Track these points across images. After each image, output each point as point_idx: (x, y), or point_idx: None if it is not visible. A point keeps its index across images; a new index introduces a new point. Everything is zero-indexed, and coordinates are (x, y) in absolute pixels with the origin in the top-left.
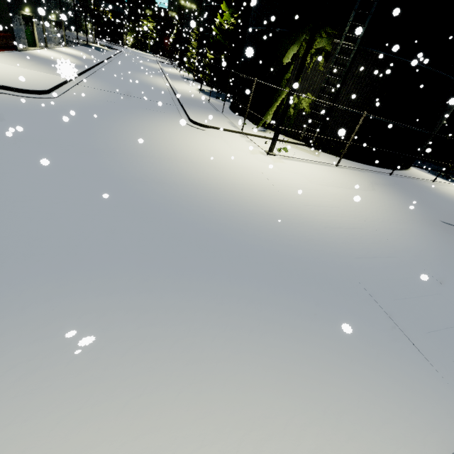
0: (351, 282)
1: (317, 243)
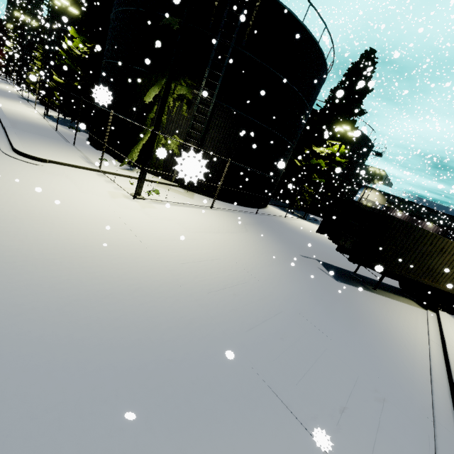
0: (249, 380)
1: (201, 324)
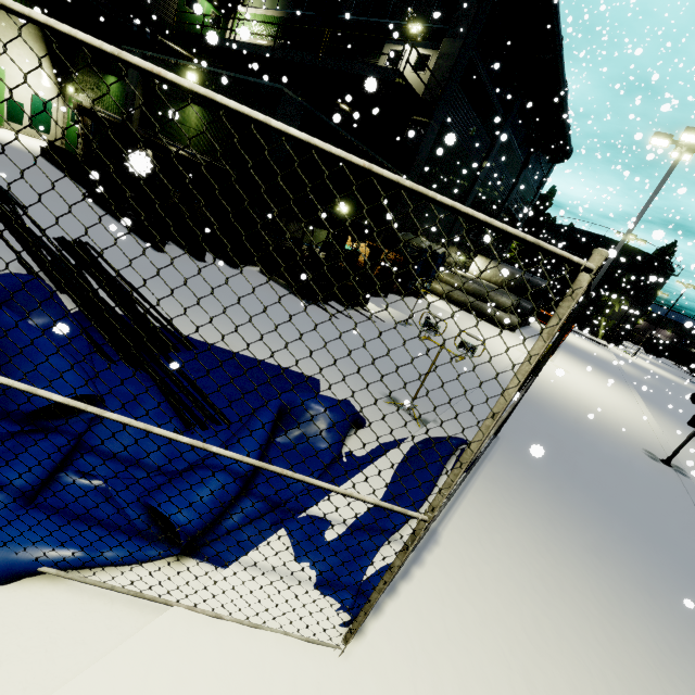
0: None
1: None
